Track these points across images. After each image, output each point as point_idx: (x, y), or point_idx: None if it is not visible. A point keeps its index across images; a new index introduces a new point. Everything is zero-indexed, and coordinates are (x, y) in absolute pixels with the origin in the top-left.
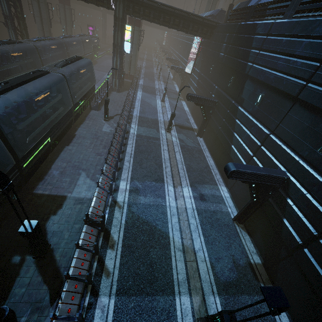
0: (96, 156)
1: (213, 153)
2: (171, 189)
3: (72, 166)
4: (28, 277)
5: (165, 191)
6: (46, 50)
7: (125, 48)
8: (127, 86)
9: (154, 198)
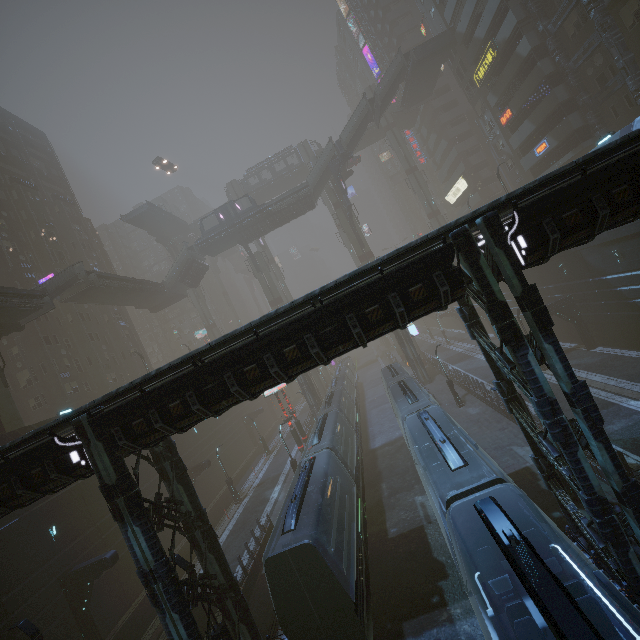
0: (502, 432)
1: (639, 346)
2: (635, 403)
3: (494, 449)
4: (588, 517)
5: (630, 408)
6: (343, 389)
7: (411, 333)
8: (429, 373)
9: (625, 419)
